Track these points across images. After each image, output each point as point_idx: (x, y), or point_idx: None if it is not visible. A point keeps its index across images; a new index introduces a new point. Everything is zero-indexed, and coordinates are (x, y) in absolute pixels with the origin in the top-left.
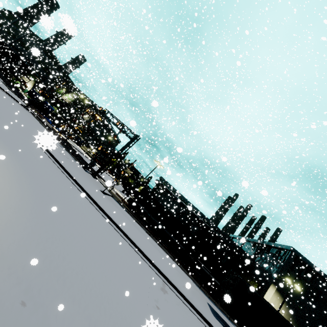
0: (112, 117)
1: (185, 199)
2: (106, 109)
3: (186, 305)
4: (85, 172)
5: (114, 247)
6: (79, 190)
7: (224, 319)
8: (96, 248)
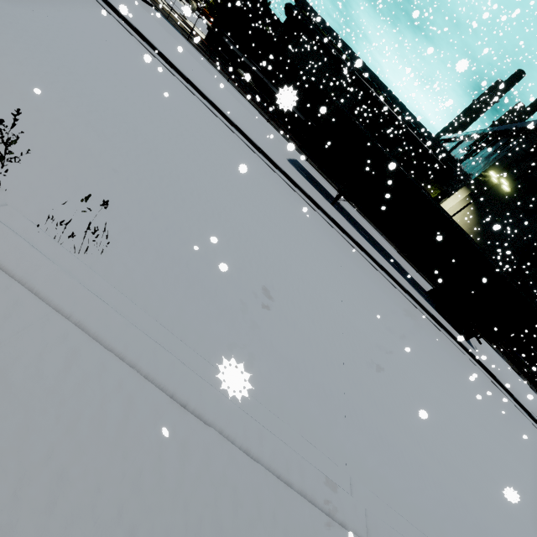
0: None
1: (345, 46)
2: None
3: (216, 116)
4: None
5: None
6: None
7: (334, 196)
8: None
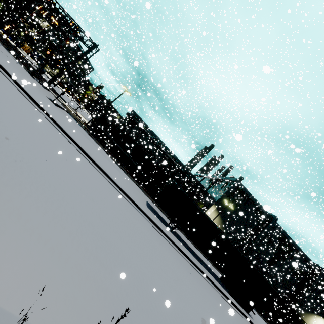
0: (65, 15)
1: (154, 134)
2: (56, 1)
3: (116, 189)
4: (30, 77)
5: (35, 124)
6: (7, 78)
7: (163, 217)
8: (0, 108)
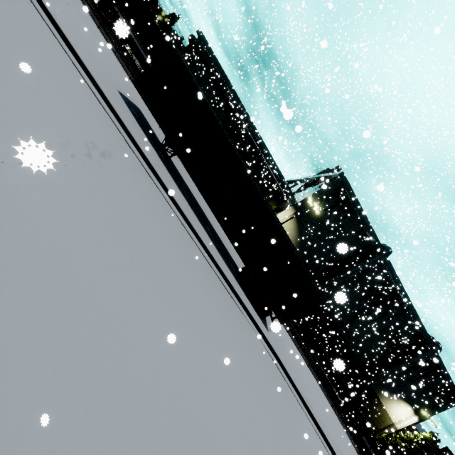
0: None
1: (228, 82)
2: None
3: None
4: None
5: None
6: None
7: (178, 166)
8: None
